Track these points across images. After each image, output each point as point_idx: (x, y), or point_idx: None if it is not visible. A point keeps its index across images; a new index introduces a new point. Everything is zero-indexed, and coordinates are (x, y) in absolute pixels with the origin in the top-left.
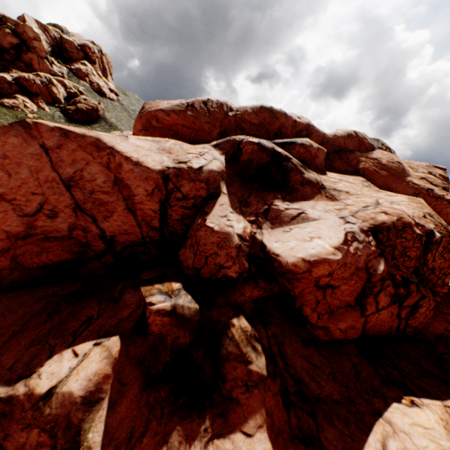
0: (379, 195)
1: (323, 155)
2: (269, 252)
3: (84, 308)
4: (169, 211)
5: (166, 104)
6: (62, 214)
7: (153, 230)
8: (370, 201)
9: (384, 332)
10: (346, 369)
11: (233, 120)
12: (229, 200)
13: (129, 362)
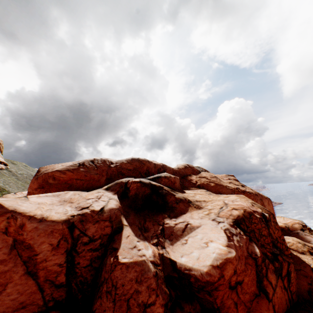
0: (221, 198)
1: (178, 180)
2: (181, 269)
3: None
4: (76, 259)
5: (61, 166)
6: None
7: (58, 288)
8: (221, 203)
9: (285, 308)
10: None
11: (115, 169)
12: (132, 229)
13: None
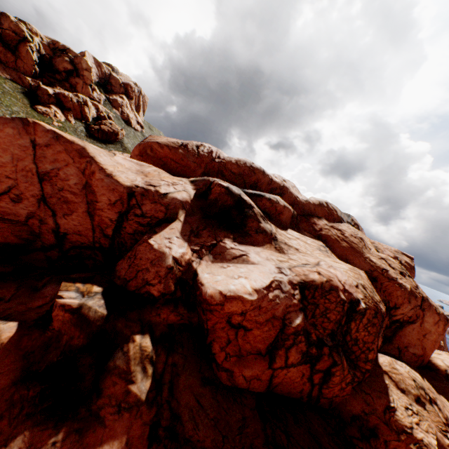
0: (325, 259)
1: (289, 213)
2: (198, 281)
3: (1, 288)
4: (124, 224)
5: (165, 139)
6: (26, 201)
7: (105, 237)
8: (313, 261)
9: (295, 396)
10: (234, 419)
11: (217, 165)
12: (182, 227)
13: (15, 352)
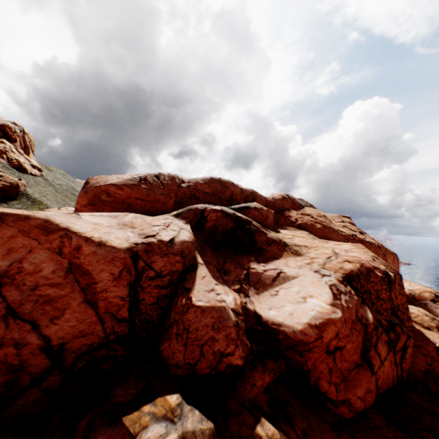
0: (330, 245)
1: (272, 215)
2: (268, 323)
3: None
4: (140, 295)
5: (117, 178)
6: None
7: (120, 322)
8: (329, 252)
9: (389, 385)
10: None
11: (188, 190)
12: (208, 270)
13: None
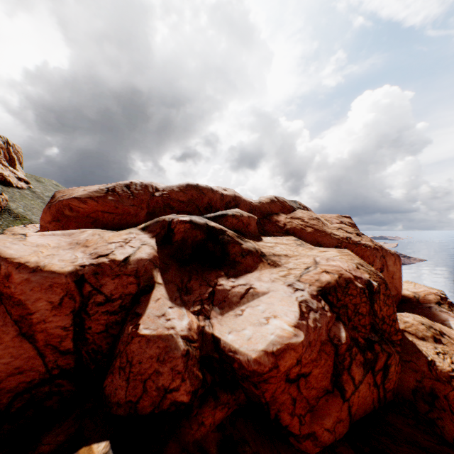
0: (314, 253)
1: (255, 221)
2: (225, 349)
3: None
4: (87, 323)
5: (83, 191)
6: None
7: (64, 355)
8: (309, 261)
9: (369, 409)
10: None
11: (161, 200)
12: (166, 290)
13: None
